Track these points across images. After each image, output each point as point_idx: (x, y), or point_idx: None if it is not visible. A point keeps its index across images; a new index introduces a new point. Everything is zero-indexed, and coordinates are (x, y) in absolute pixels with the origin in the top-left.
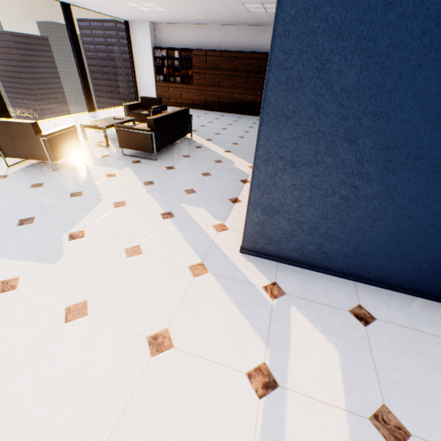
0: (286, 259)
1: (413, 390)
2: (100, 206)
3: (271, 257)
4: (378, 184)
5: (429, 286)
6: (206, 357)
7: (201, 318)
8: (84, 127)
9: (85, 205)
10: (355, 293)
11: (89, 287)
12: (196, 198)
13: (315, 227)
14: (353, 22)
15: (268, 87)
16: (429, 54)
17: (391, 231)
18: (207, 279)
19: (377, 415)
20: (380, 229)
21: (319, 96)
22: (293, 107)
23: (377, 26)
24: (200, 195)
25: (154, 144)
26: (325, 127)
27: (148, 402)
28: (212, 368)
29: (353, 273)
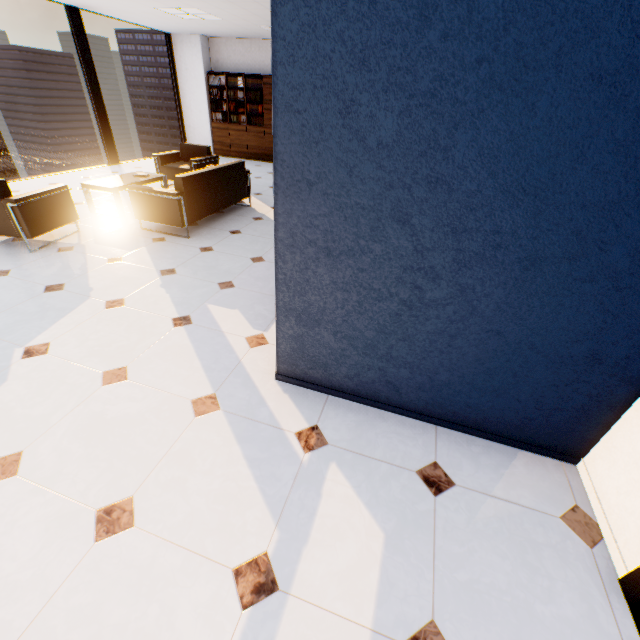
0: (339, 390)
1: (483, 598)
2: (84, 306)
3: (319, 387)
4: (449, 284)
5: (541, 435)
6: (179, 543)
7: (189, 480)
8: (88, 188)
9: (62, 305)
10: (434, 444)
11: (31, 431)
12: (233, 295)
13: (373, 344)
14: (380, 44)
15: (278, 139)
16: (492, 94)
17: (477, 353)
18: (215, 420)
19: (417, 638)
20: (462, 350)
21: (349, 152)
22: (317, 169)
23: (414, 51)
24: (239, 291)
25: (183, 214)
26: (364, 198)
27: (70, 613)
28: (183, 561)
29: (433, 414)
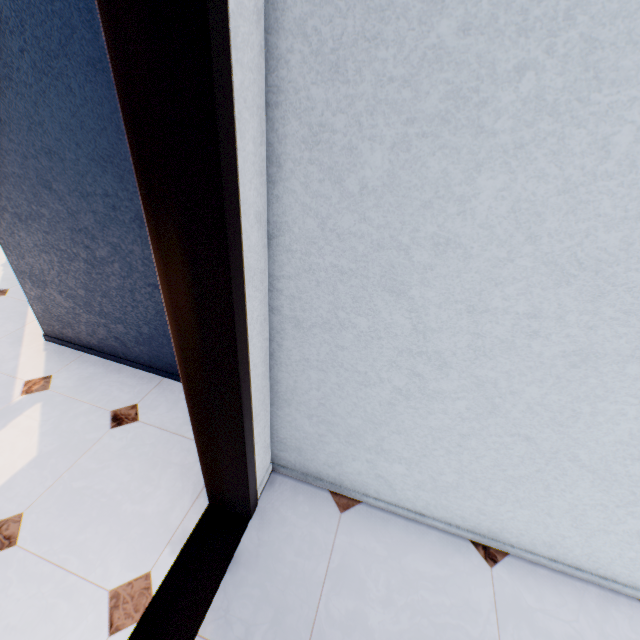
0: (91, 348)
1: (83, 499)
2: None
3: (76, 346)
4: (105, 243)
5: None
6: None
7: None
8: None
9: None
10: (148, 391)
11: None
12: None
13: (89, 302)
14: None
15: None
16: (44, 78)
17: (155, 306)
18: None
19: None
20: (144, 303)
21: None
22: None
23: None
24: None
25: None
26: (17, 168)
27: None
28: None
29: (160, 367)
